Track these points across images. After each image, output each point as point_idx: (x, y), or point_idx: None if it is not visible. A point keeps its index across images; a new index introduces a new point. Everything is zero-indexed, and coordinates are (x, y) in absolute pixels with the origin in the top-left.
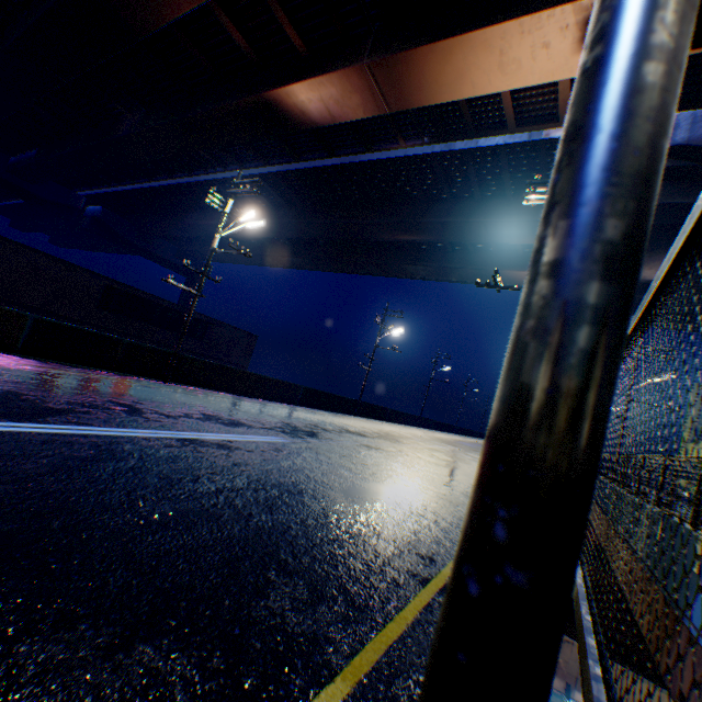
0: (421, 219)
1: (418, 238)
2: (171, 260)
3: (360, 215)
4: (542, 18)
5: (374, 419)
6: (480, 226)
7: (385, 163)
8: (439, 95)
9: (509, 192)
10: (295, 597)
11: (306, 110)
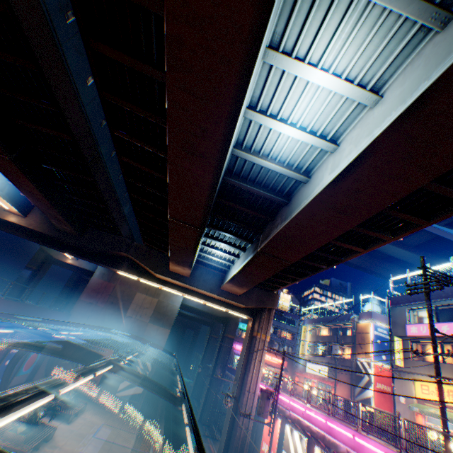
0: None
1: None
2: None
3: None
4: None
5: None
6: None
7: None
8: None
9: None
10: None
11: None
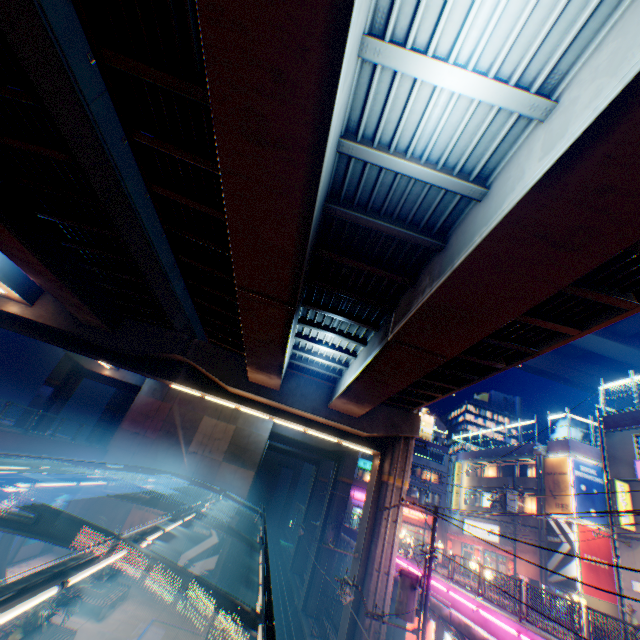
0: None
1: None
2: None
3: None
4: None
5: None
6: None
7: None
8: None
9: None
10: None
11: None
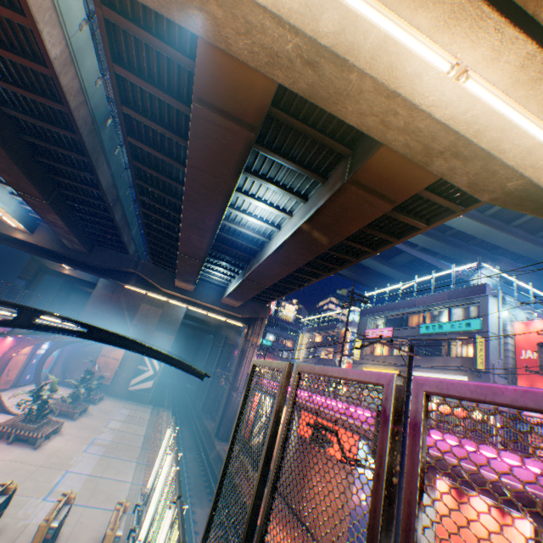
0: None
1: None
2: None
3: None
4: None
5: None
6: None
7: None
8: None
9: None
10: None
11: None
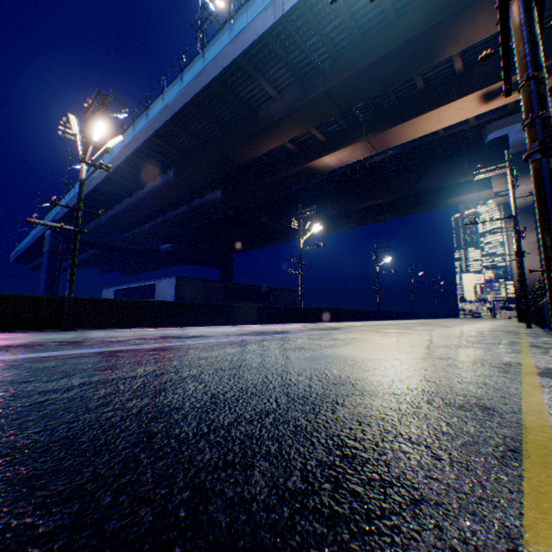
0: (388, 189)
1: (386, 200)
2: (212, 262)
3: (345, 198)
4: (457, 102)
5: (388, 320)
6: (428, 182)
7: (359, 168)
8: (405, 139)
9: (442, 158)
10: (491, 334)
11: (328, 165)
